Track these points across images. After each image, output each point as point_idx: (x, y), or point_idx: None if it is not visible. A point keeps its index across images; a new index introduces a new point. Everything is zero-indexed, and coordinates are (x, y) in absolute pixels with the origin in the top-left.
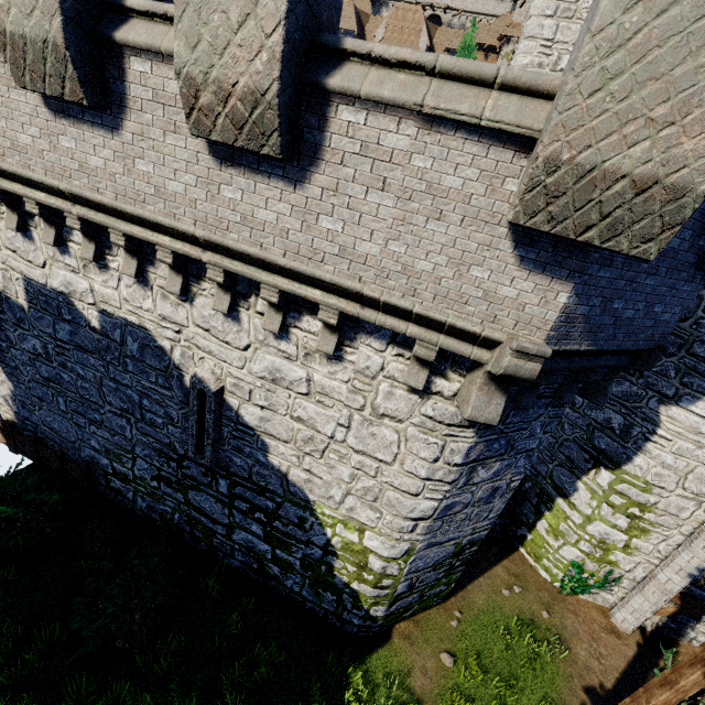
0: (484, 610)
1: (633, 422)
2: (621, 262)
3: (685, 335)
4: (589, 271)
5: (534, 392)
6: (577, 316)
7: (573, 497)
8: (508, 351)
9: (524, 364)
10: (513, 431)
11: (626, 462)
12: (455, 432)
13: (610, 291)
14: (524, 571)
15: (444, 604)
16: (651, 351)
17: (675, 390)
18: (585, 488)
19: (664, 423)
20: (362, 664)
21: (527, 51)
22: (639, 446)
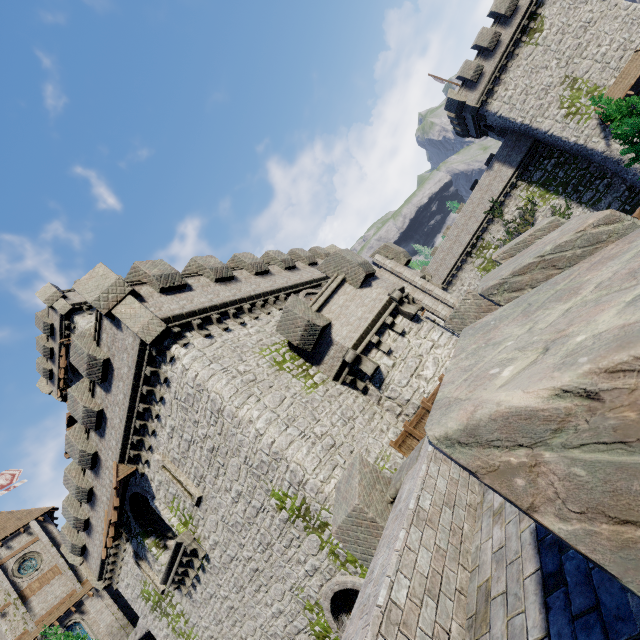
0: None
1: None
2: None
3: None
4: None
5: None
6: None
7: None
8: None
9: None
10: None
11: None
12: None
13: None
14: None
15: None
16: None
17: None
18: None
19: None
20: None
21: (298, 448)
22: None
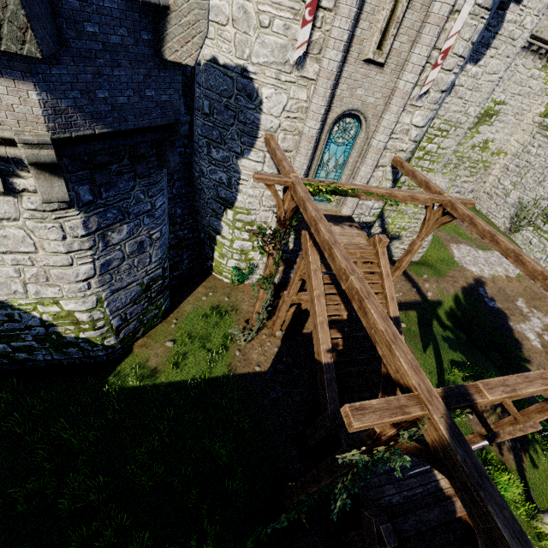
0: (191, 312)
1: (231, 175)
2: (71, 60)
3: (234, 108)
4: (40, 70)
5: (104, 171)
6: (66, 108)
7: (222, 232)
8: (19, 145)
9: (39, 152)
10: (118, 202)
11: (235, 201)
12: (62, 214)
13: (83, 84)
14: (215, 283)
15: (166, 320)
16: (176, 125)
17: (240, 148)
18: (225, 224)
19: (242, 171)
20: (116, 371)
21: None
22: (237, 189)
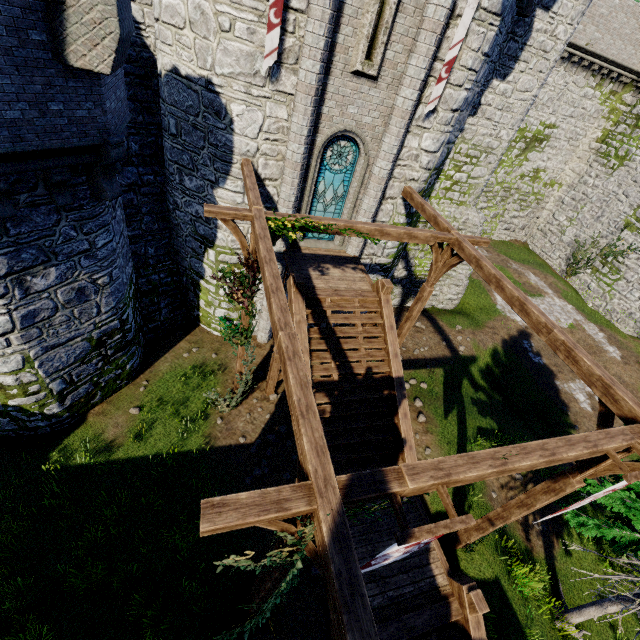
0: (167, 372)
1: None
2: None
3: (203, 128)
4: None
5: (5, 202)
6: None
7: (206, 276)
8: None
9: None
10: (36, 240)
11: (215, 239)
12: None
13: None
14: (203, 337)
15: (134, 382)
16: (104, 147)
17: (215, 176)
18: (208, 267)
19: (219, 203)
20: (61, 445)
21: None
22: (216, 225)
